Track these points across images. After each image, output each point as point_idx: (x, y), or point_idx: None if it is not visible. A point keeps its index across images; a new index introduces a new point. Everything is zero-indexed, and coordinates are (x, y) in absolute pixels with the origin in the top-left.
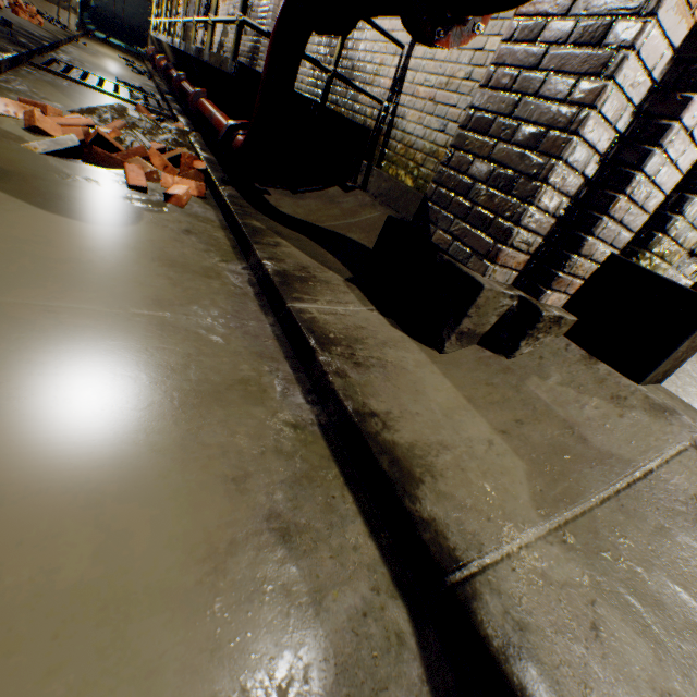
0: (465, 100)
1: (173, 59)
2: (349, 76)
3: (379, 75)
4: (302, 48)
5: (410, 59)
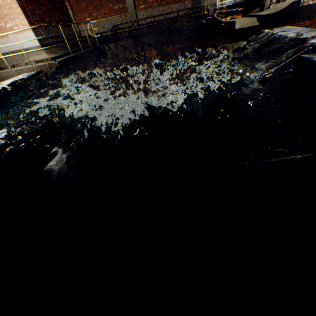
0: None
1: (226, 9)
2: None
3: None
4: None
5: None
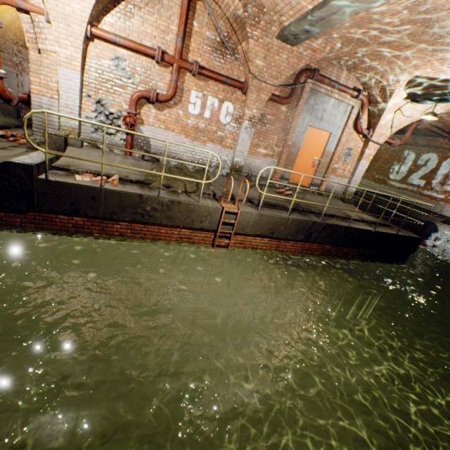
0: None
1: None
2: None
3: None
4: None
5: None
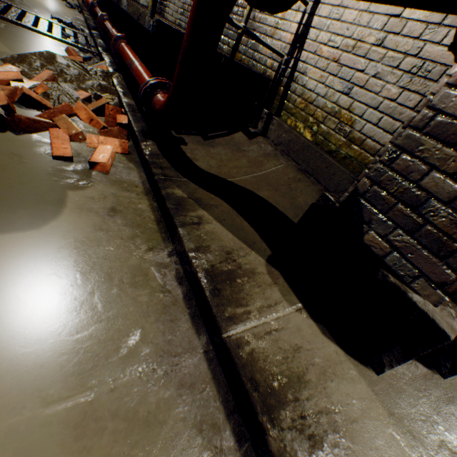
0: (374, 67)
1: None
2: (249, 26)
3: (280, 29)
4: (226, 15)
5: (313, 16)
